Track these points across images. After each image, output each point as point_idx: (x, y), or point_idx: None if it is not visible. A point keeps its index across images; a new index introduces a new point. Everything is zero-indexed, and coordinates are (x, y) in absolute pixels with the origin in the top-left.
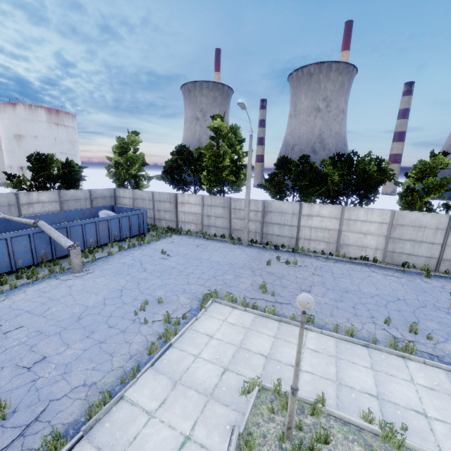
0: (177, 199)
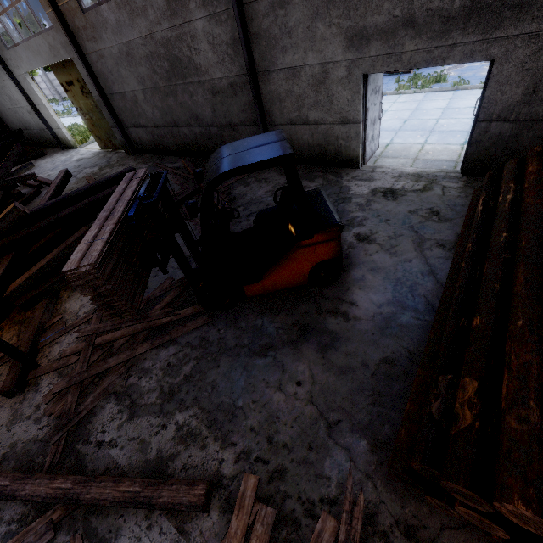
0: (36, 81)
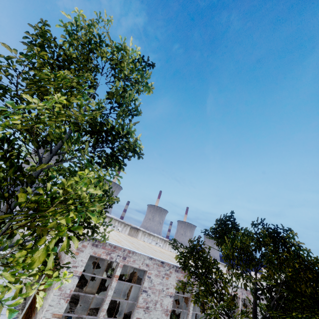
0: None
